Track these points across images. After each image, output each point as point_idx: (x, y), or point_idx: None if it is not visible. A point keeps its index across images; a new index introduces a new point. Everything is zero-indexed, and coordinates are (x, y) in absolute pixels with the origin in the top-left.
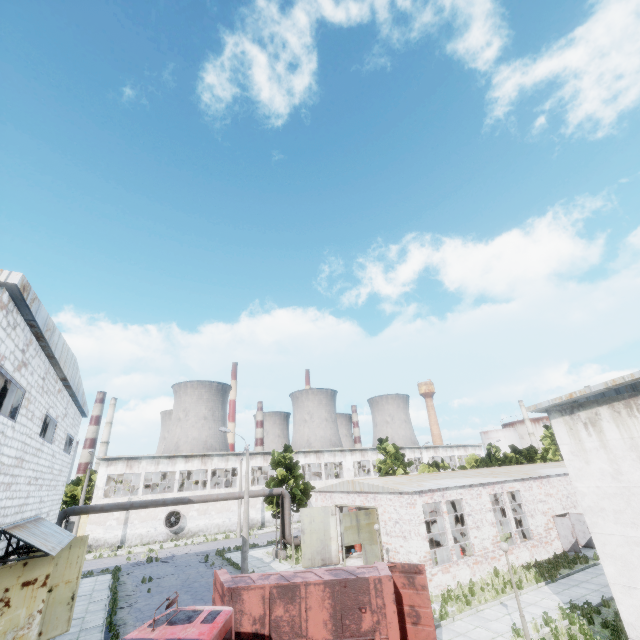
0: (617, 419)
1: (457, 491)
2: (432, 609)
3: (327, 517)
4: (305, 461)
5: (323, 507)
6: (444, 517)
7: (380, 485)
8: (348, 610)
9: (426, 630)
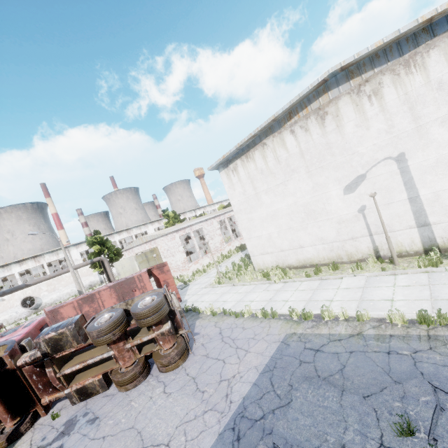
0: (243, 165)
1: (199, 224)
2: (186, 280)
3: (132, 262)
4: (120, 238)
5: (128, 258)
6: (193, 239)
7: (155, 234)
8: (126, 294)
9: (172, 287)
